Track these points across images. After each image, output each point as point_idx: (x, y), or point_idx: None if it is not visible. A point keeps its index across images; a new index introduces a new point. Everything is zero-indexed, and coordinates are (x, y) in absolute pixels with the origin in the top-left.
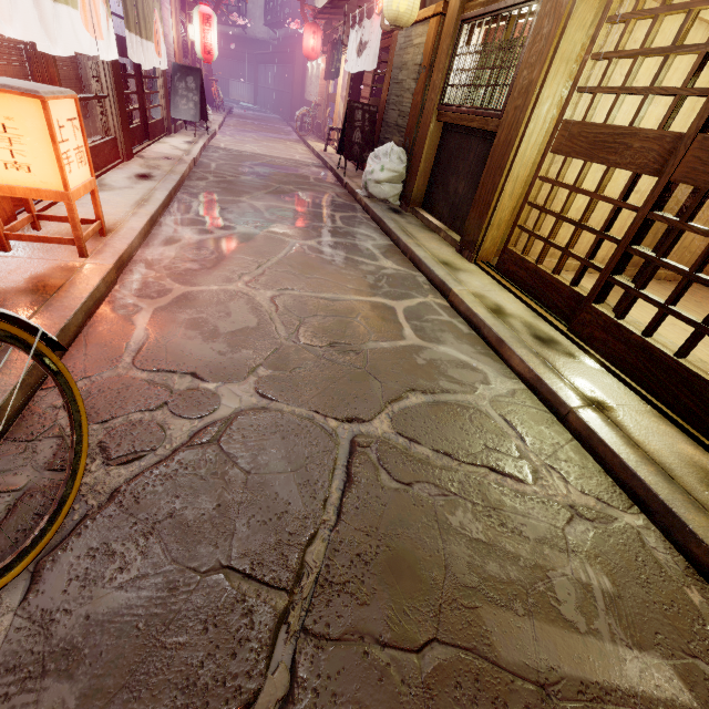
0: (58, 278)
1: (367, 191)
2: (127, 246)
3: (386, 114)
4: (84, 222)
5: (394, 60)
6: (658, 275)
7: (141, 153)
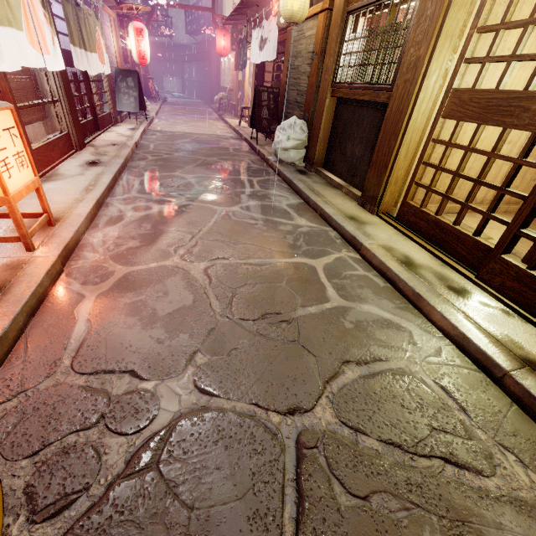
0: (2, 278)
1: (277, 157)
2: (73, 233)
3: (286, 94)
4: (33, 215)
5: (290, 50)
6: None
7: (92, 142)
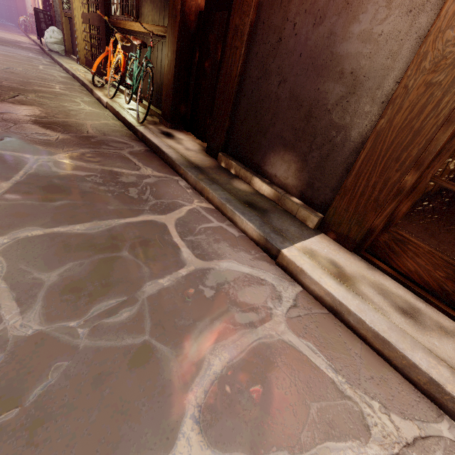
0: None
1: (48, 48)
2: None
3: (55, 16)
4: None
5: None
6: None
7: None
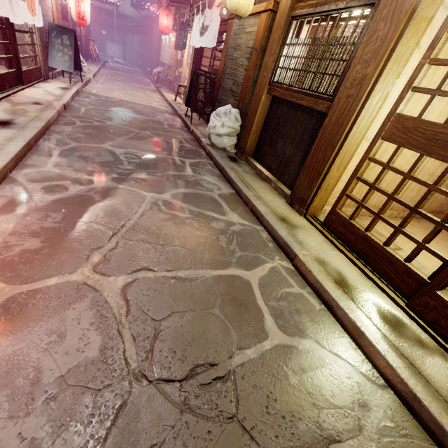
0: None
1: (210, 140)
2: None
3: (222, 81)
4: None
5: (230, 41)
6: (417, 215)
7: (10, 97)
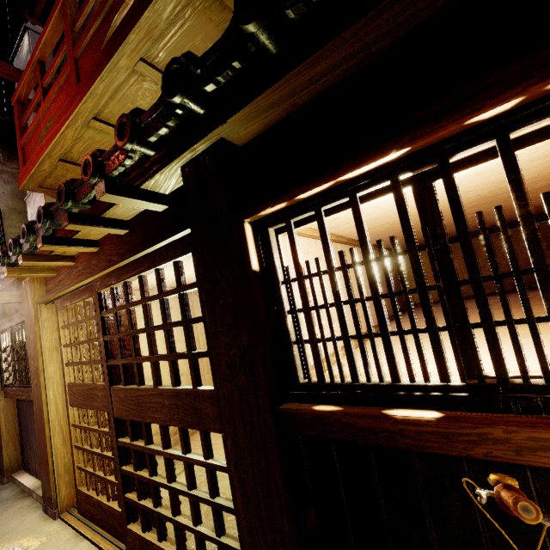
0: None
1: None
2: None
3: None
4: None
5: None
6: None
7: None
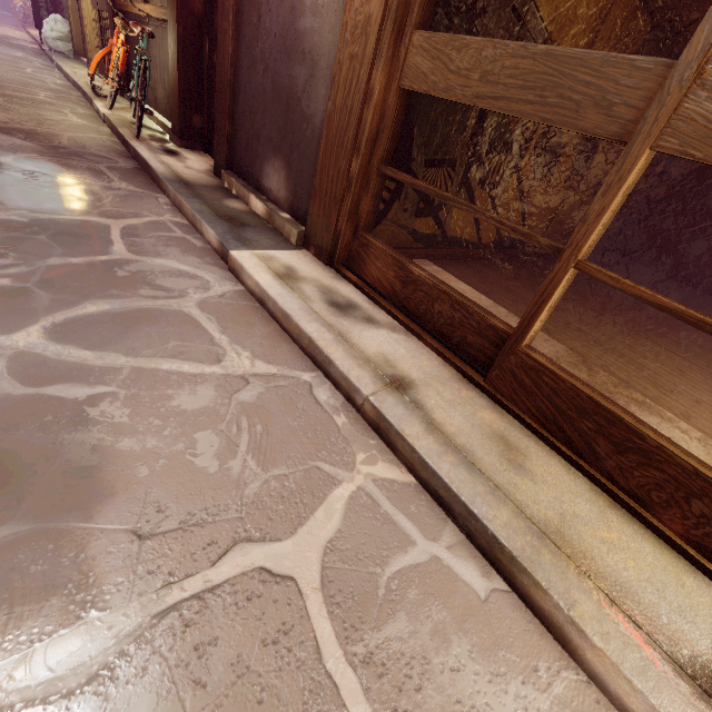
0: None
1: (48, 46)
2: None
3: None
4: None
5: None
6: None
7: None
